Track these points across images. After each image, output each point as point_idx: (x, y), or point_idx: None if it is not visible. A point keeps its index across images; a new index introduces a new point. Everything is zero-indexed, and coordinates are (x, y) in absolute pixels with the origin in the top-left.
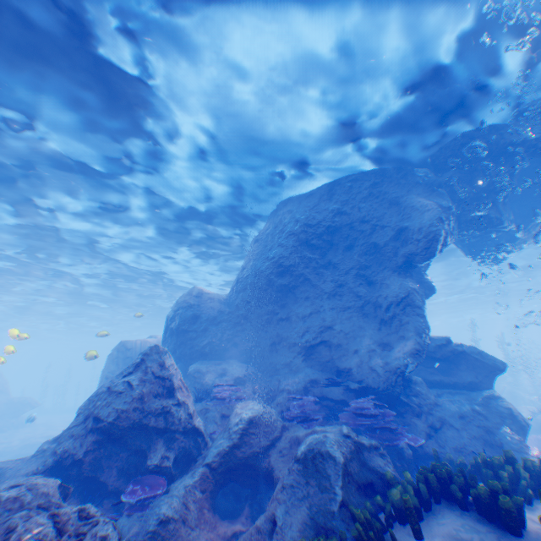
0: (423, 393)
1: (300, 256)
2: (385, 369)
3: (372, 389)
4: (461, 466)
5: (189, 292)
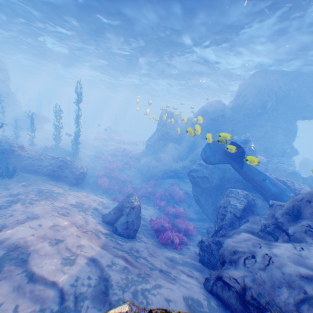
0: None
1: (271, 103)
2: (282, 151)
3: (275, 155)
4: (299, 176)
5: (219, 103)
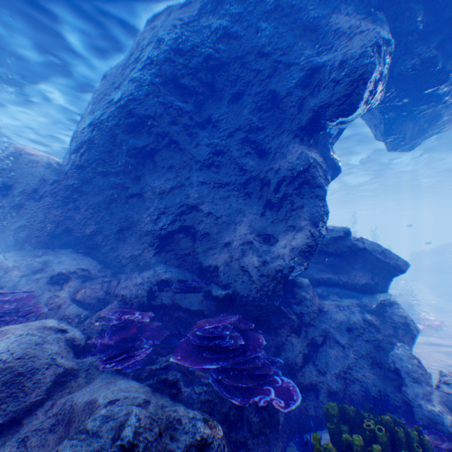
0: (308, 299)
1: (163, 102)
2: (261, 272)
3: (240, 298)
4: (357, 451)
5: (1, 151)
